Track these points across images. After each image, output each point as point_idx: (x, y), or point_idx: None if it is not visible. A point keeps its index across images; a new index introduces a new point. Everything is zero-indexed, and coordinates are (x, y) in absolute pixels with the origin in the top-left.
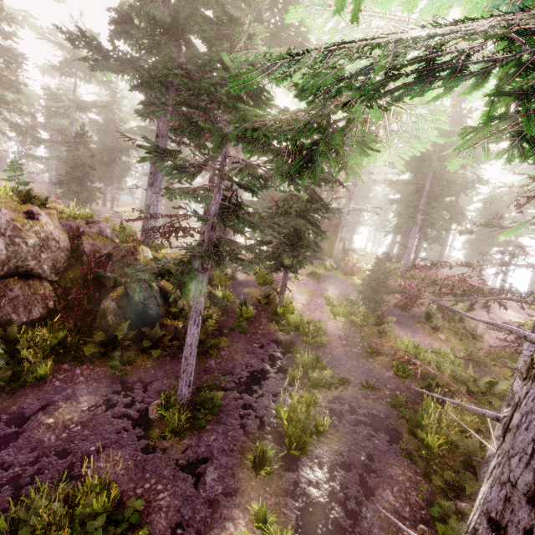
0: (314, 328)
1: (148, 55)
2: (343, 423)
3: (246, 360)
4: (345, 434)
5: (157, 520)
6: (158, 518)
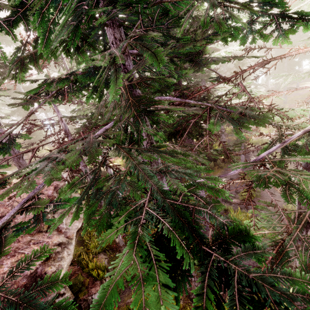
0: (263, 141)
1: None
2: (292, 163)
3: (247, 160)
4: (294, 165)
5: (263, 192)
6: (263, 192)
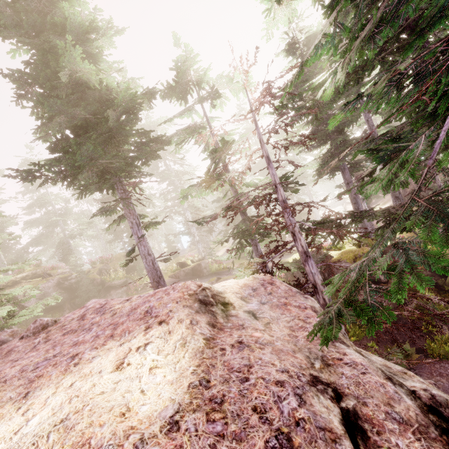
0: None
1: (313, 150)
2: None
3: None
4: None
5: None
6: None
